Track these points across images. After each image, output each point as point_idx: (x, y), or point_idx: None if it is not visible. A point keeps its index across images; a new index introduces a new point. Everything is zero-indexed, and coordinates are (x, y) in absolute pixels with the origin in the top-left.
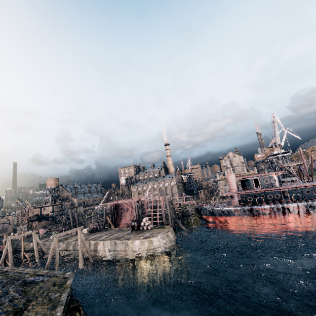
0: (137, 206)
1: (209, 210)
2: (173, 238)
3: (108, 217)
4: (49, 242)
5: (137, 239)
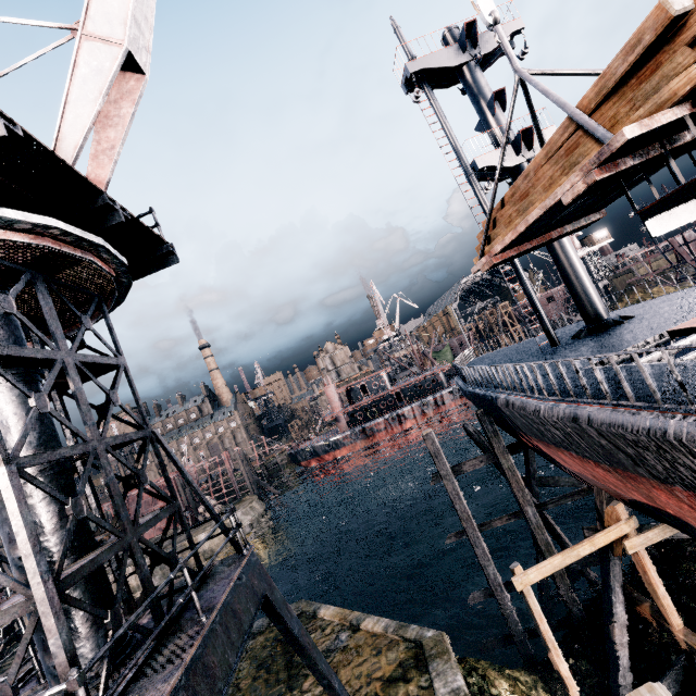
0: (180, 485)
1: (308, 450)
2: (262, 508)
3: None
4: None
5: (203, 532)
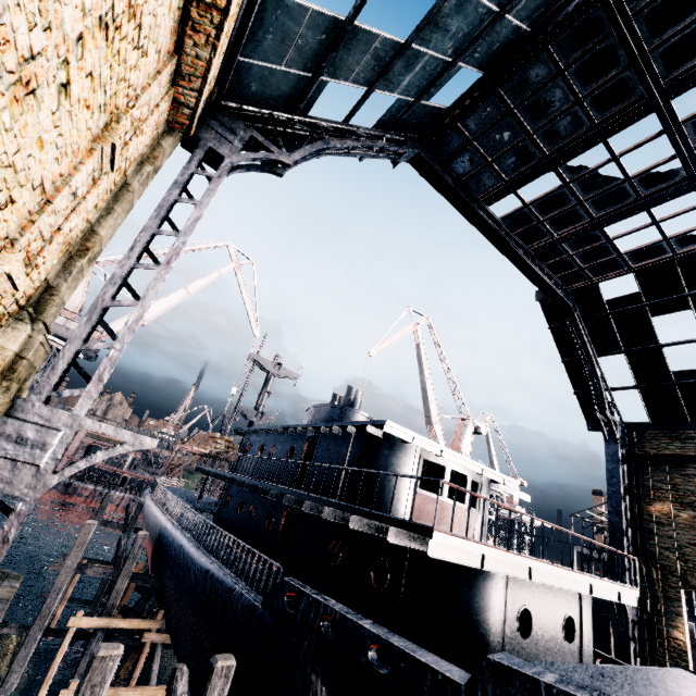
0: None
1: None
2: None
3: None
4: None
5: None
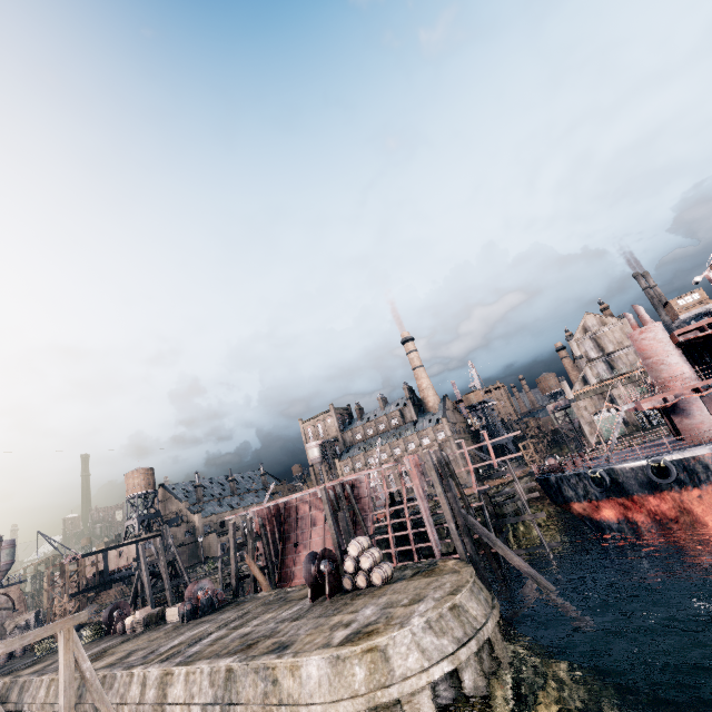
0: (326, 501)
1: (595, 478)
2: (487, 619)
3: (249, 555)
4: (40, 675)
5: (315, 650)
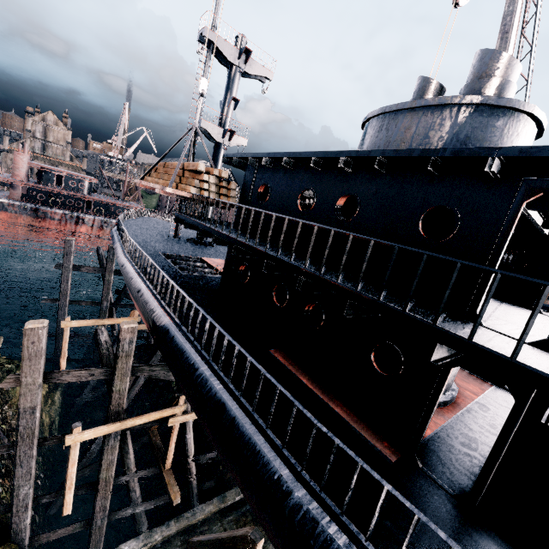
0: None
1: None
2: None
3: None
4: None
5: None
